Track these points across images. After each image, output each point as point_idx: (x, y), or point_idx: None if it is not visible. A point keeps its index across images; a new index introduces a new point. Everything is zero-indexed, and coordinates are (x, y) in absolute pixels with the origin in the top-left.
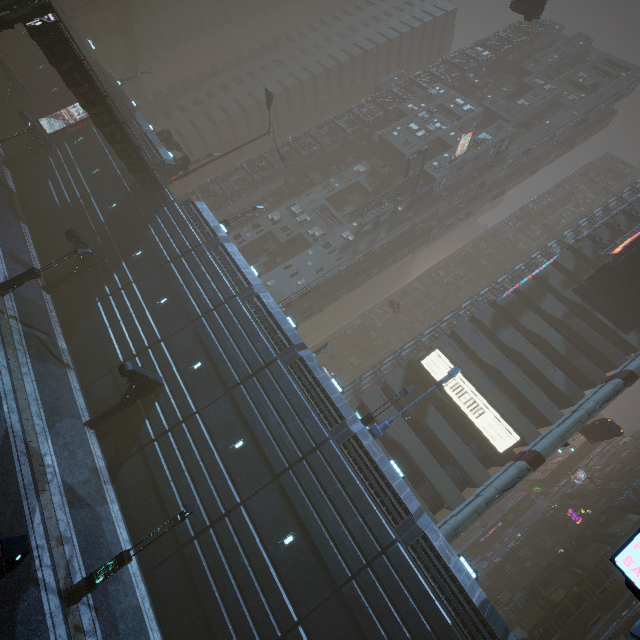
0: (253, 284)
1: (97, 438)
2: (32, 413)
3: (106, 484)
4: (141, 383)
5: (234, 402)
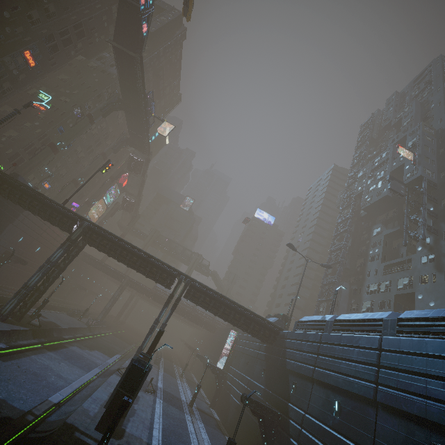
0: (384, 317)
1: None
2: None
3: None
4: None
5: None
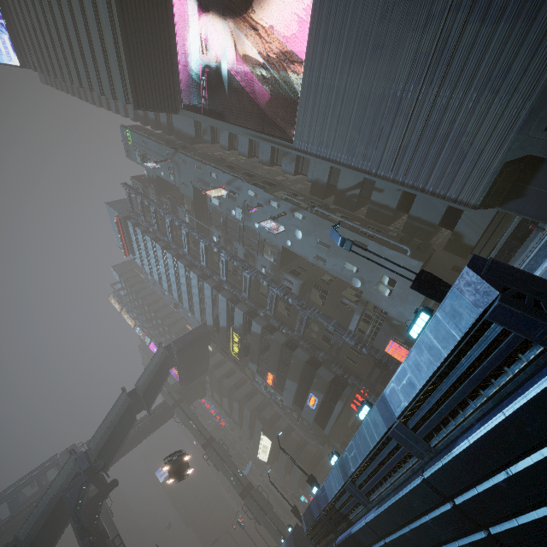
0: None
1: None
2: None
3: None
4: None
5: None
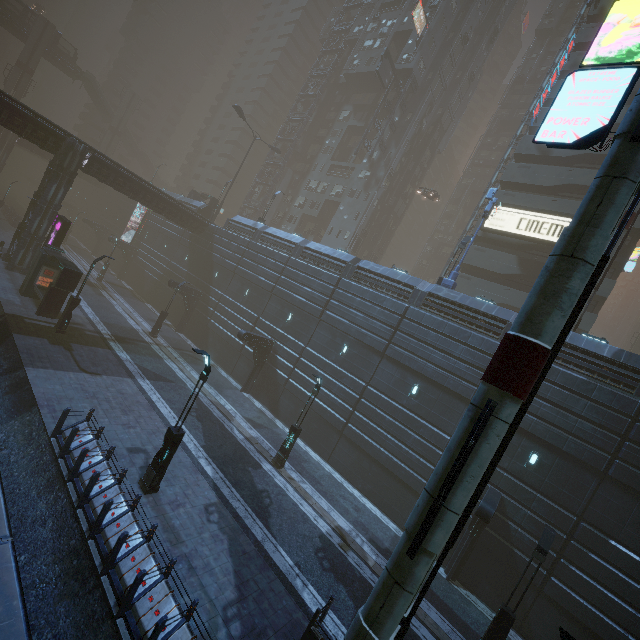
0: (298, 242)
1: (254, 398)
2: (205, 388)
3: (273, 419)
4: (259, 344)
5: (327, 325)
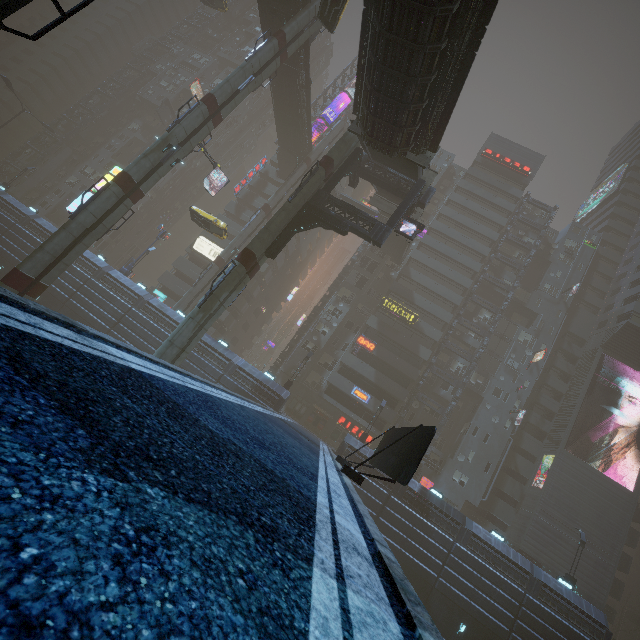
0: (29, 215)
1: None
2: None
3: None
4: None
5: None
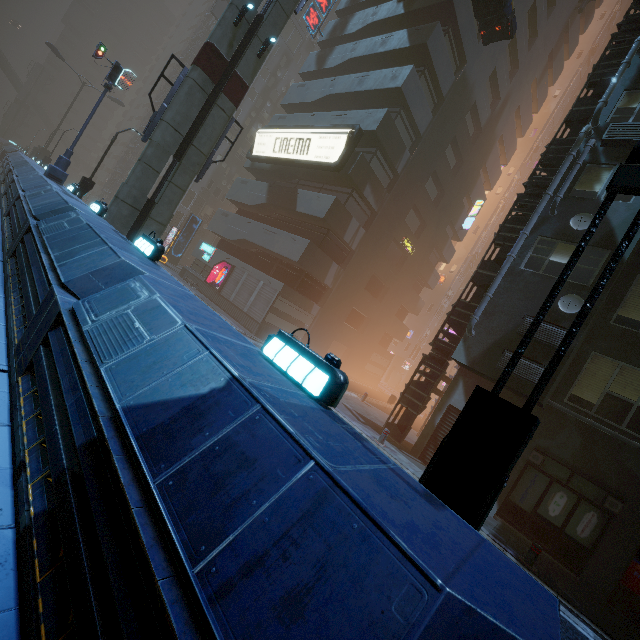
0: (12, 160)
1: None
2: None
3: None
4: None
5: None
